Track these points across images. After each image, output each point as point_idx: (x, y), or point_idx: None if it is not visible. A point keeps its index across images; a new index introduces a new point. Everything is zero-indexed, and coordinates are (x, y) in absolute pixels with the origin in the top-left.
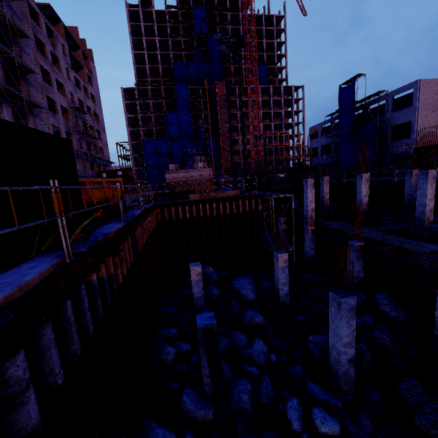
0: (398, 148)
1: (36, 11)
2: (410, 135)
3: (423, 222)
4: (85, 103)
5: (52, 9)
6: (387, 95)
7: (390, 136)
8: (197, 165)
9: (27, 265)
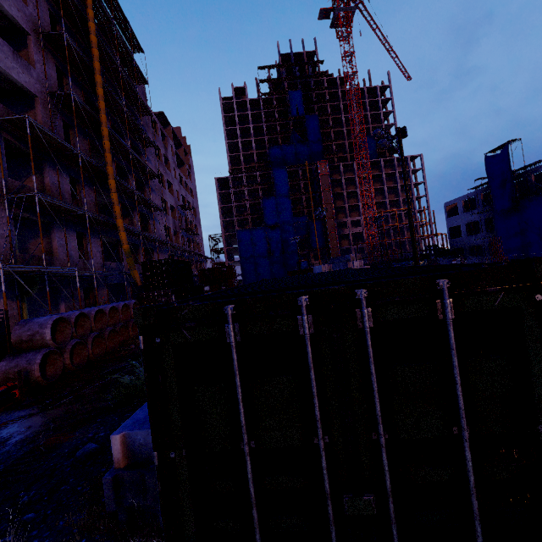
0: None
1: (155, 120)
2: None
3: None
4: (186, 199)
5: (164, 116)
6: None
7: None
8: (352, 264)
9: None
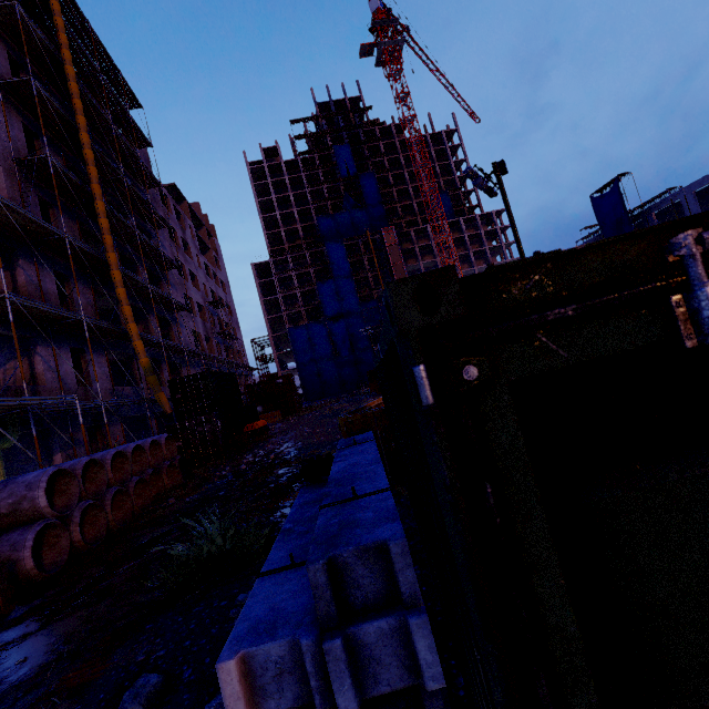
0: None
1: (165, 195)
2: None
3: None
4: (217, 294)
5: (176, 189)
6: (682, 192)
7: None
8: None
9: None
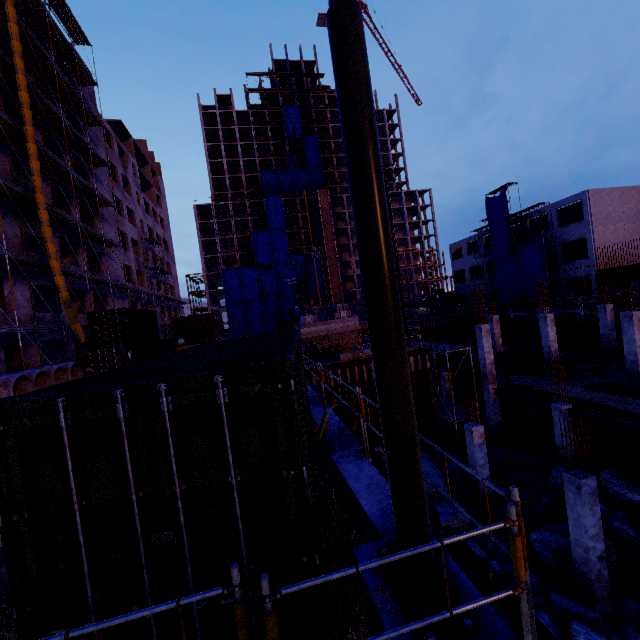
0: (575, 271)
1: (109, 131)
2: (588, 254)
3: (638, 374)
4: (154, 230)
5: (122, 126)
6: (549, 207)
7: (561, 256)
8: (339, 315)
9: (348, 467)
